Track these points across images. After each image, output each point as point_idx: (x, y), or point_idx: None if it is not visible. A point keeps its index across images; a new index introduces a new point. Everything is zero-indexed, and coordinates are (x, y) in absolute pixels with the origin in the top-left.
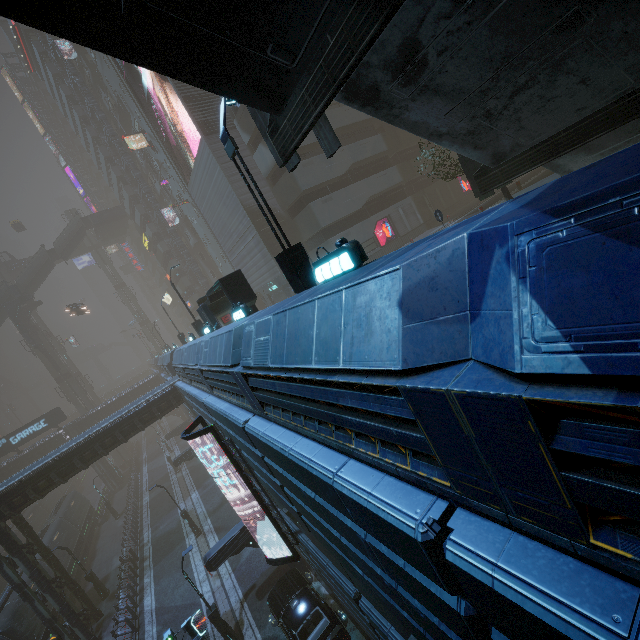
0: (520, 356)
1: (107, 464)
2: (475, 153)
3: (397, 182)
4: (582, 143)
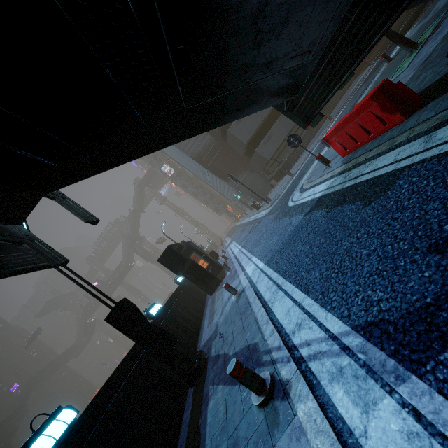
0: None
1: None
2: (249, 109)
3: None
4: (394, 14)
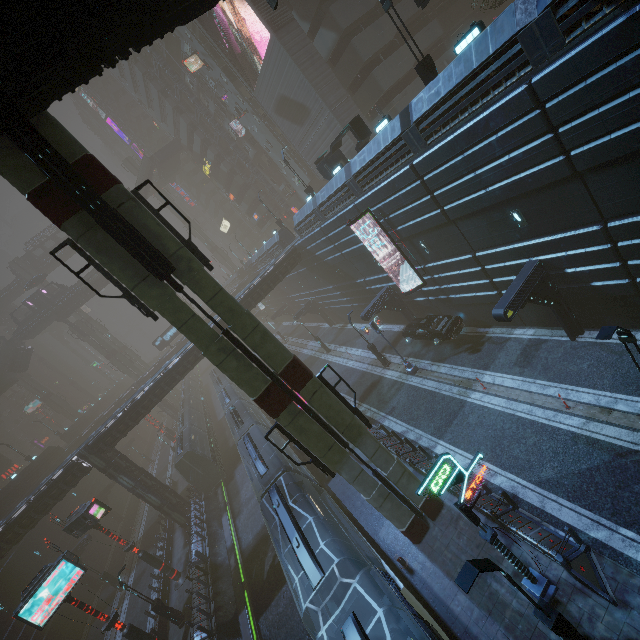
0: (549, 0)
1: None
2: None
3: (439, 35)
4: None
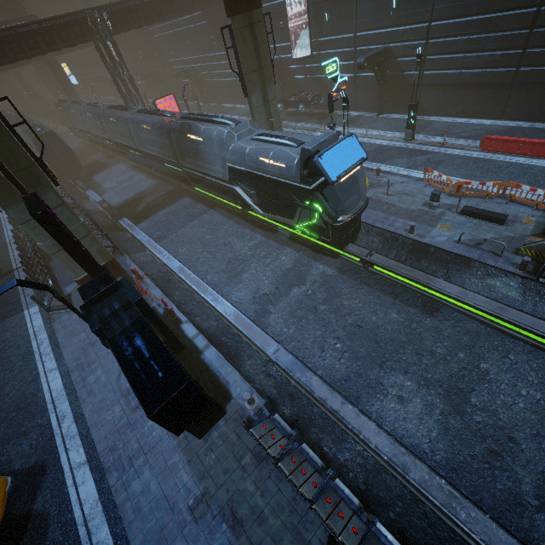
0: None
1: (77, 98)
2: None
3: None
4: None
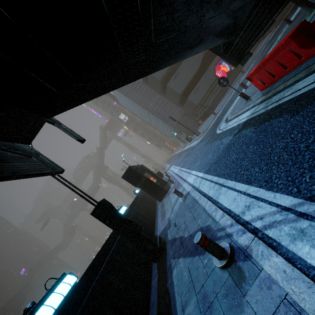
0: None
1: None
2: (197, 48)
3: None
4: None
